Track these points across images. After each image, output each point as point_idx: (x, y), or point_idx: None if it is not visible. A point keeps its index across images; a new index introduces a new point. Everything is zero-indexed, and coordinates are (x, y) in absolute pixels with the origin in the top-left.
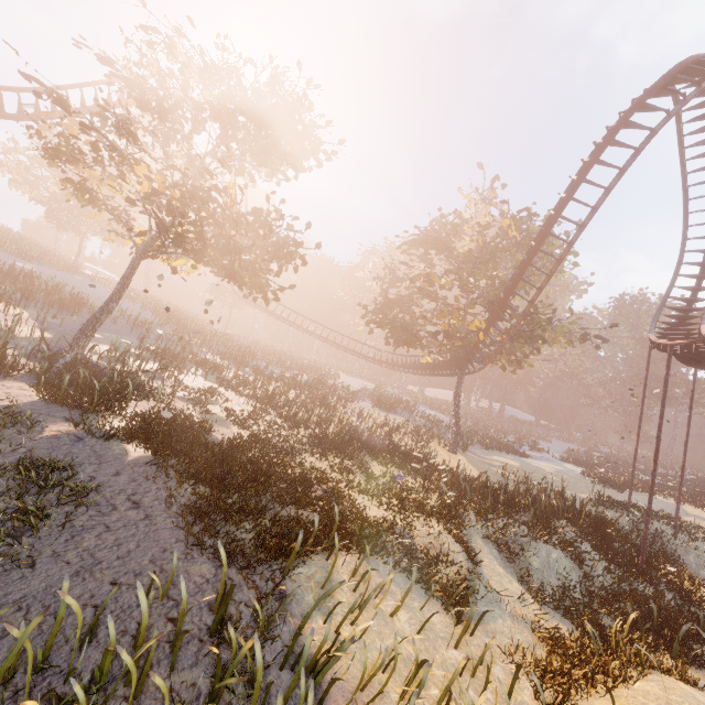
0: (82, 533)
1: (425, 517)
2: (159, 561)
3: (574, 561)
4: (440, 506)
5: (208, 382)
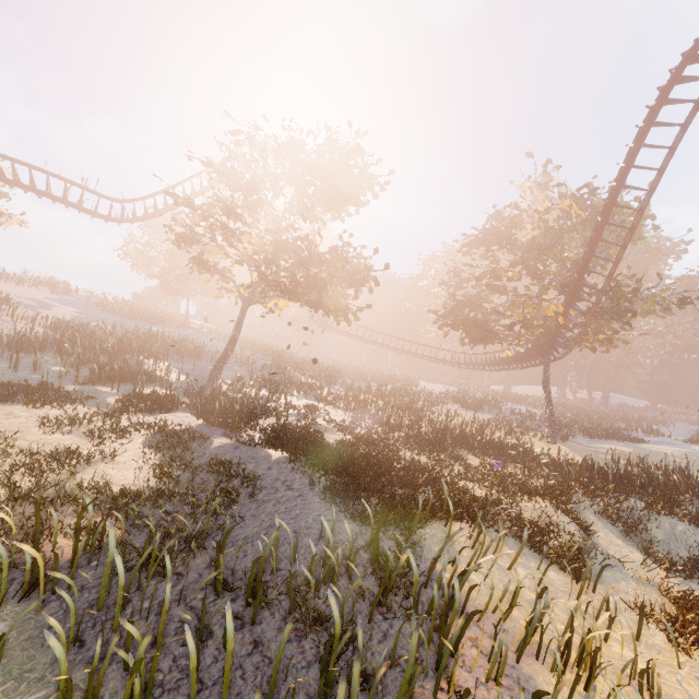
0: (263, 504)
1: (529, 494)
2: (318, 521)
3: None
4: (543, 485)
5: (309, 401)
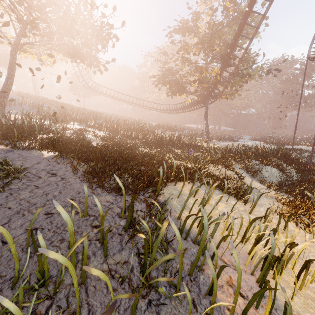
0: (18, 191)
1: (212, 163)
2: (76, 198)
3: (281, 171)
4: (217, 158)
5: (82, 127)
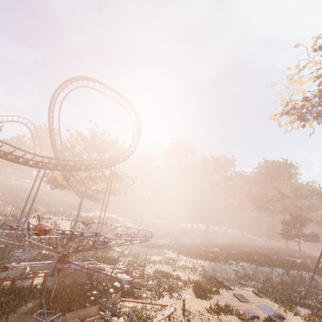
0: None
1: None
2: None
3: None
4: None
5: None
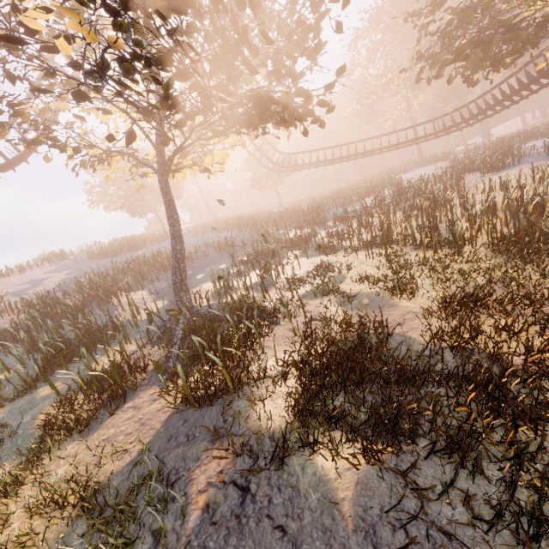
0: None
1: None
2: None
3: None
4: None
5: (312, 259)
